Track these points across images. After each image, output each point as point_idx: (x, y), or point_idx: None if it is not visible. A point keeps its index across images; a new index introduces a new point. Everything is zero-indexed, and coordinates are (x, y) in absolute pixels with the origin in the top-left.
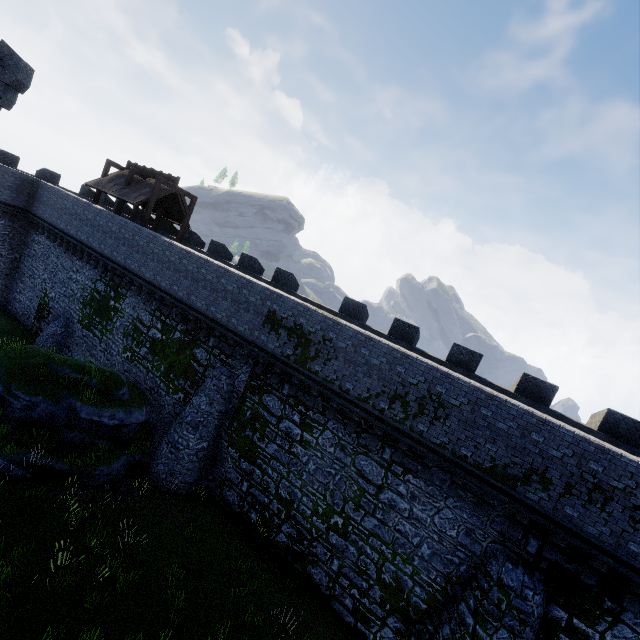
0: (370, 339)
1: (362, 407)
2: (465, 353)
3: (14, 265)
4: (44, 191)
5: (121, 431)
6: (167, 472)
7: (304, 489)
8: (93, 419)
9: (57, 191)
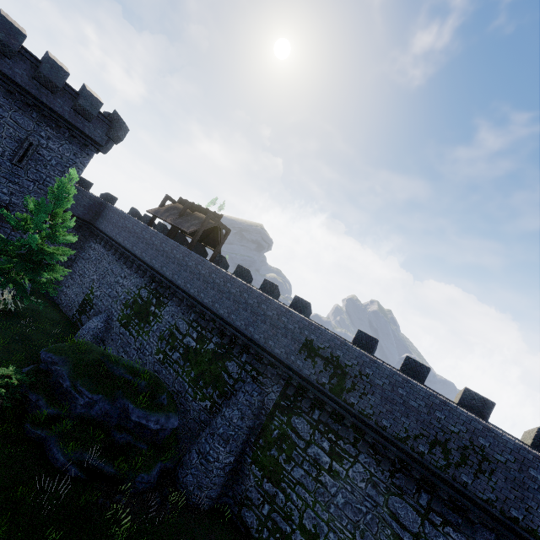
0: (408, 381)
1: (400, 447)
2: (477, 399)
3: (68, 264)
4: (109, 211)
5: (157, 435)
6: (195, 484)
7: (331, 523)
8: (141, 422)
9: (121, 213)
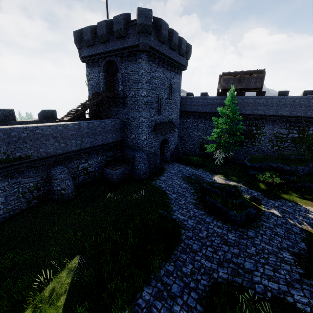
0: None
1: None
2: None
3: None
4: (186, 100)
5: None
6: None
7: None
8: None
9: (197, 97)
